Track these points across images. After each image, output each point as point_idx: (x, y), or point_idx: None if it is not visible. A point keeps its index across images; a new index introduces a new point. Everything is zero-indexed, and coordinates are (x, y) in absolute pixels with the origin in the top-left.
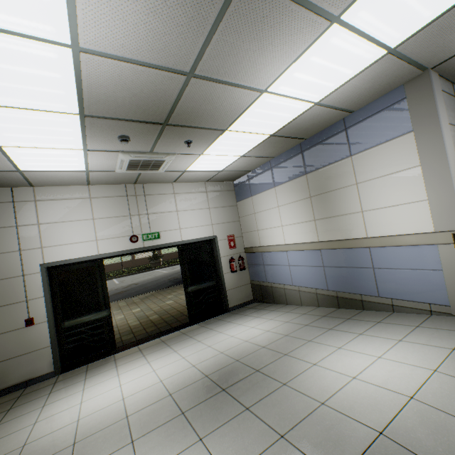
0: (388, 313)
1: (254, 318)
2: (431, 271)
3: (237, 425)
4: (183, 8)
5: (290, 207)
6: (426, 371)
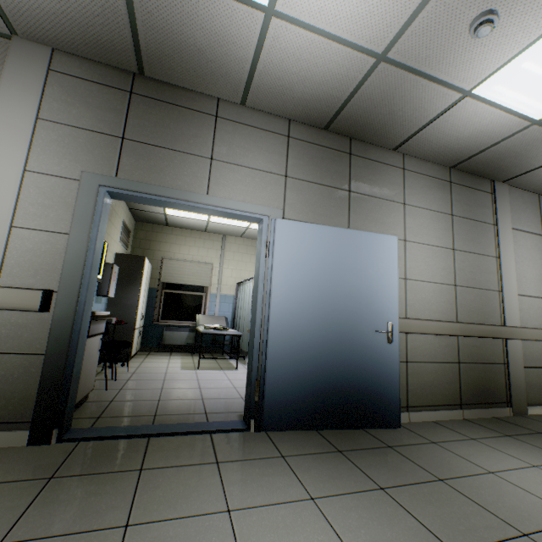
0: None
1: None
2: None
3: None
4: None
5: None
6: None
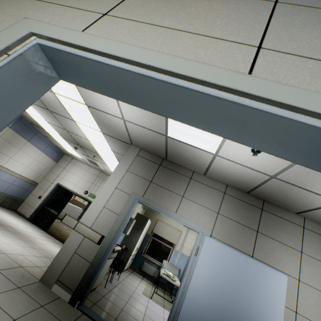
0: None
1: None
2: None
3: None
4: (50, 116)
5: None
6: None
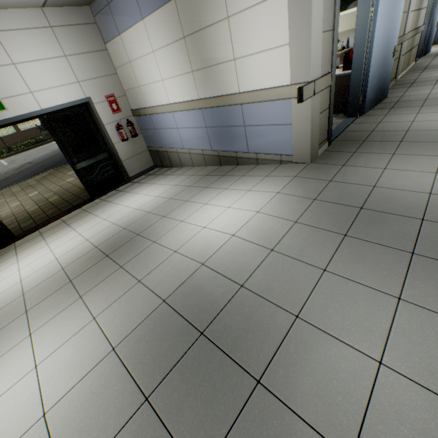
0: (253, 167)
1: (150, 186)
2: (284, 126)
3: (110, 281)
4: None
5: (166, 52)
6: (252, 213)
